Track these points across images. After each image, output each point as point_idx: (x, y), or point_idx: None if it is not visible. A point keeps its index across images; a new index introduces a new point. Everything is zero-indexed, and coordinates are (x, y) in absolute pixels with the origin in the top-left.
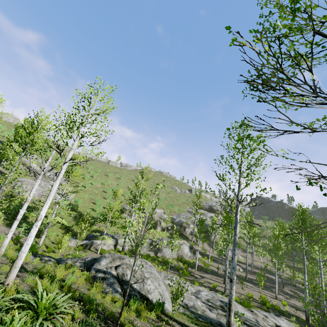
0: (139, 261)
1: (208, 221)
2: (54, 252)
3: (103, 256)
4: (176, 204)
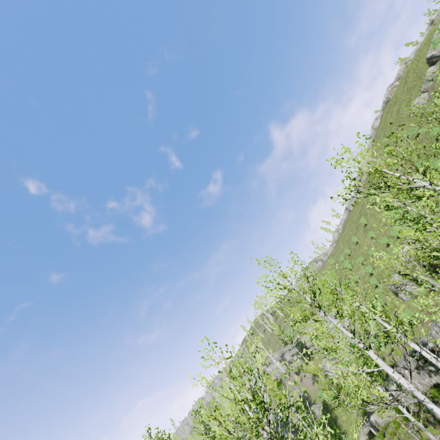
0: None
1: None
2: None
3: None
4: None
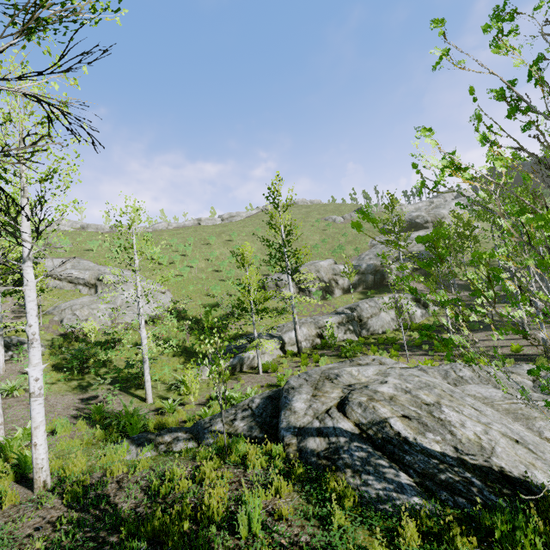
0: (372, 368)
1: (419, 246)
2: (182, 403)
3: (288, 388)
4: (345, 243)
